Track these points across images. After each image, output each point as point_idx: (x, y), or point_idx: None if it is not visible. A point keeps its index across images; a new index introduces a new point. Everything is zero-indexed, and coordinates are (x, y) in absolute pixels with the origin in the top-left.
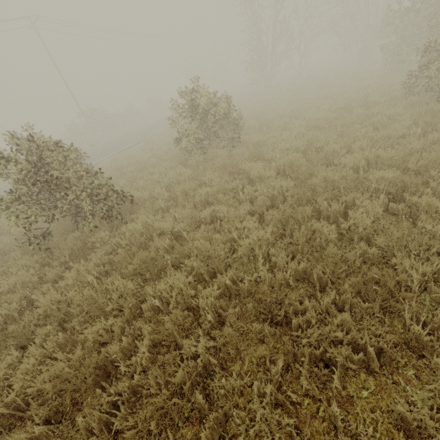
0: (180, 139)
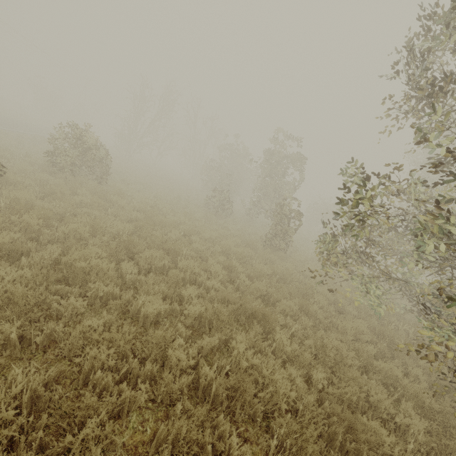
0: (53, 154)
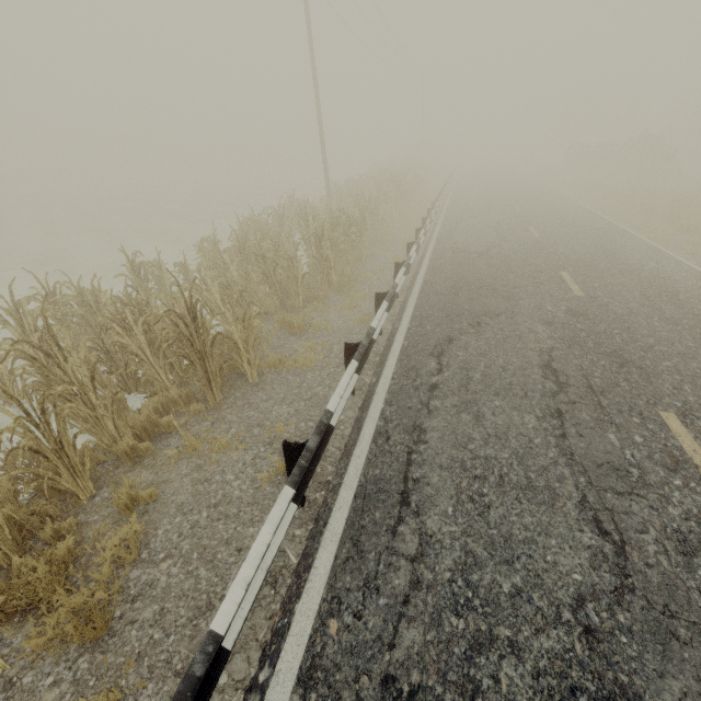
0: None
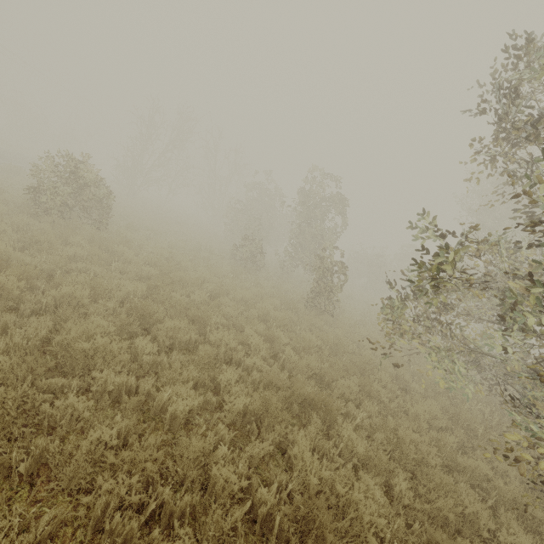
0: (36, 191)
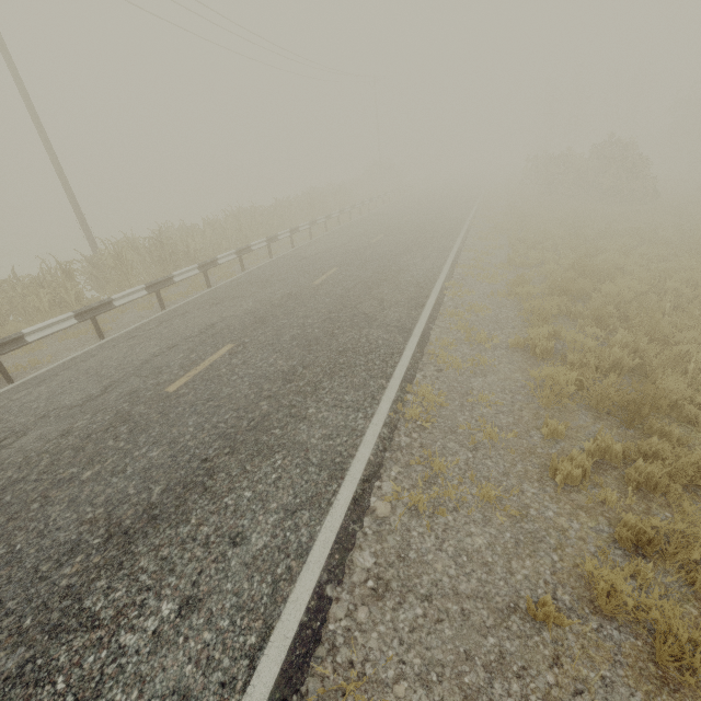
0: None
